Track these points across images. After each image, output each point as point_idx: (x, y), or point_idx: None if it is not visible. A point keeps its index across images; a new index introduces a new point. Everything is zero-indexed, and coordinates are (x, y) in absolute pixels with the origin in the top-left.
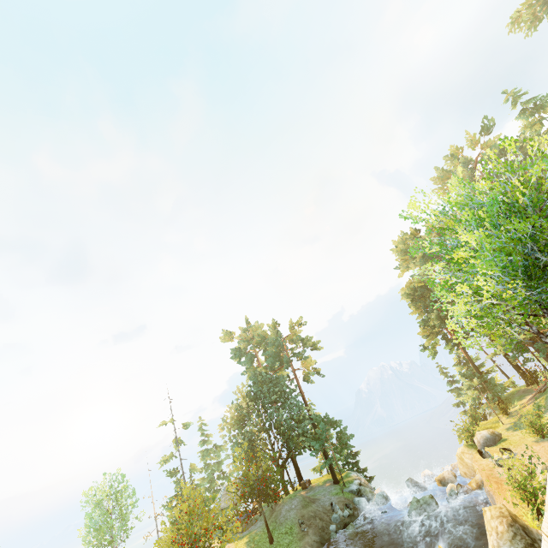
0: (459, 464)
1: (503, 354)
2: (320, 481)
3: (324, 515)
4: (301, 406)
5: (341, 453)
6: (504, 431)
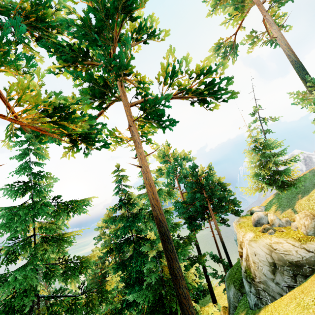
0: None
1: None
2: None
3: None
4: None
5: None
6: None
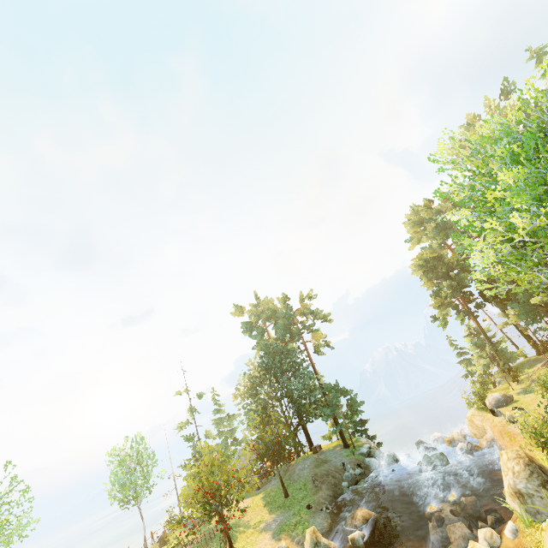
0: (469, 426)
1: (515, 323)
2: (330, 446)
3: (337, 474)
4: (312, 375)
5: (351, 419)
6: (515, 396)
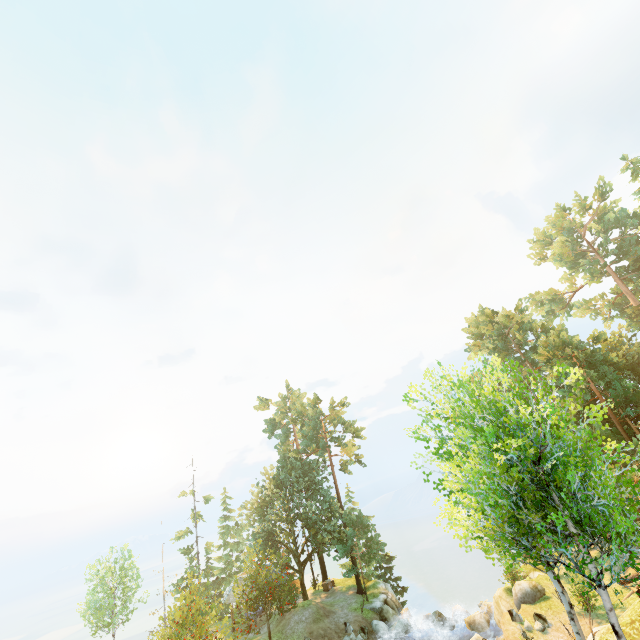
0: (495, 608)
1: None
2: (345, 584)
3: (335, 636)
4: (332, 501)
5: (369, 562)
6: None
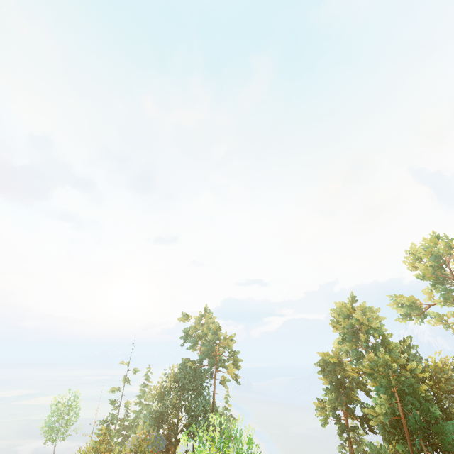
0: None
1: None
2: None
3: None
4: (206, 405)
5: None
6: None
